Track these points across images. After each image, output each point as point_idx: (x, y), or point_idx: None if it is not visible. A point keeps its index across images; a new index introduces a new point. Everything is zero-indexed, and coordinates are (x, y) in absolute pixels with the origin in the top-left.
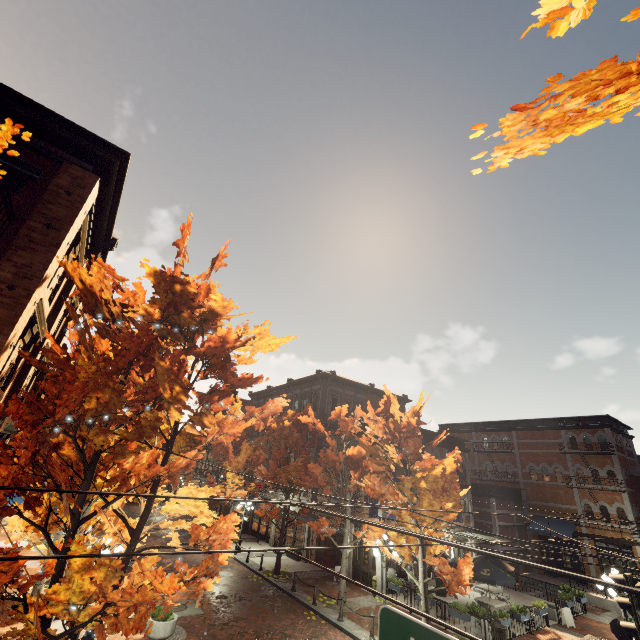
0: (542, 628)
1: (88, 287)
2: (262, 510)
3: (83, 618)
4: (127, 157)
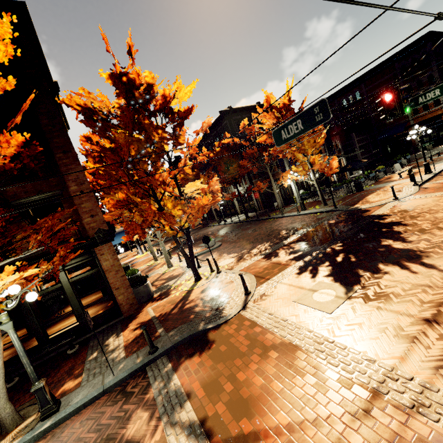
0: (383, 177)
1: (84, 106)
2: (227, 198)
3: (183, 224)
4: (25, 6)
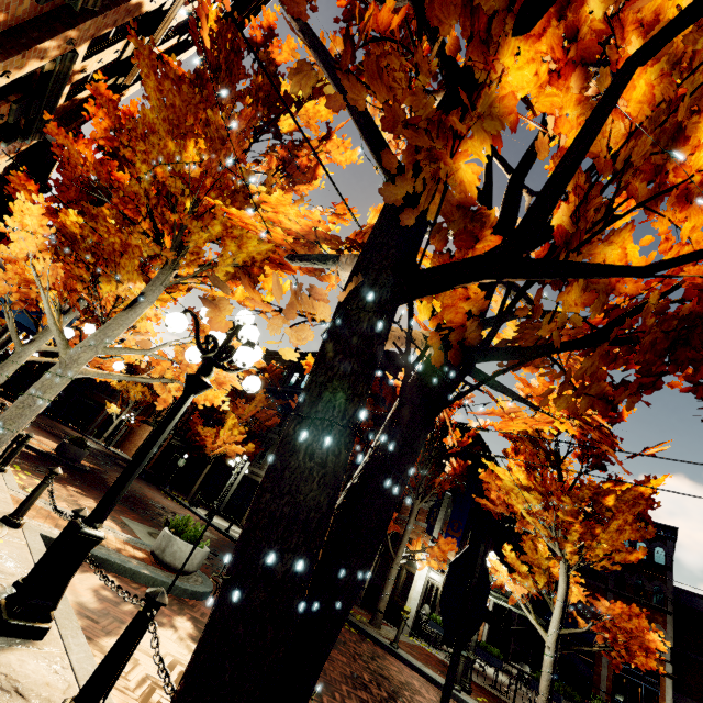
0: None
1: None
2: None
3: None
4: None
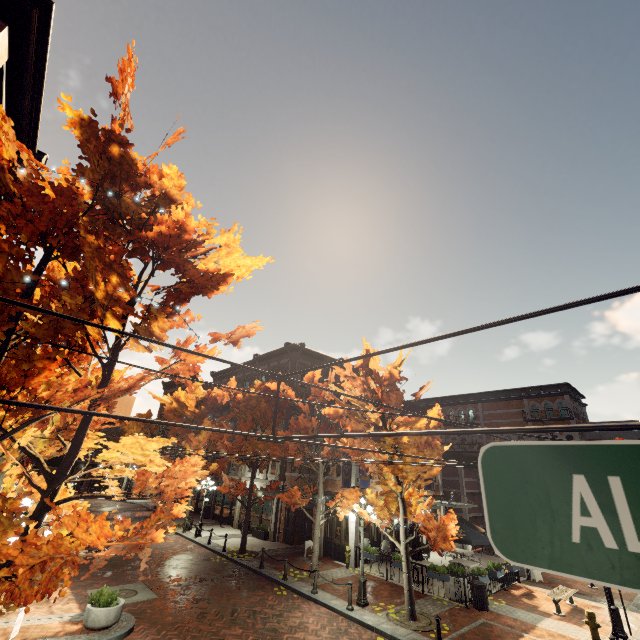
0: (514, 584)
1: None
2: (226, 487)
3: None
4: (49, 7)
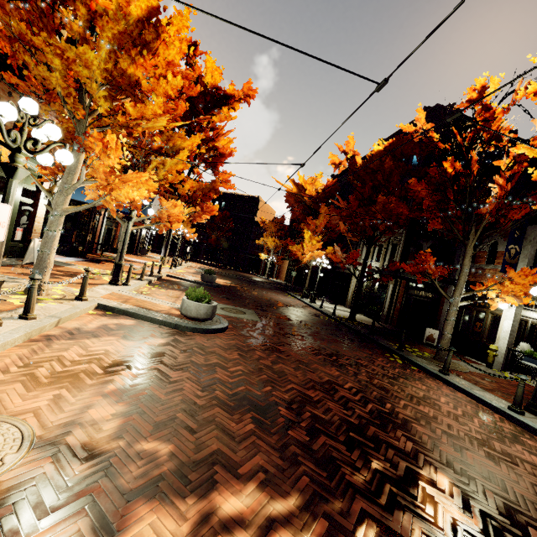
0: None
1: None
2: (337, 257)
3: None
4: None
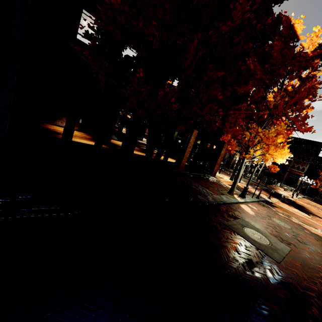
0: (272, 185)
1: None
2: None
3: None
4: None
